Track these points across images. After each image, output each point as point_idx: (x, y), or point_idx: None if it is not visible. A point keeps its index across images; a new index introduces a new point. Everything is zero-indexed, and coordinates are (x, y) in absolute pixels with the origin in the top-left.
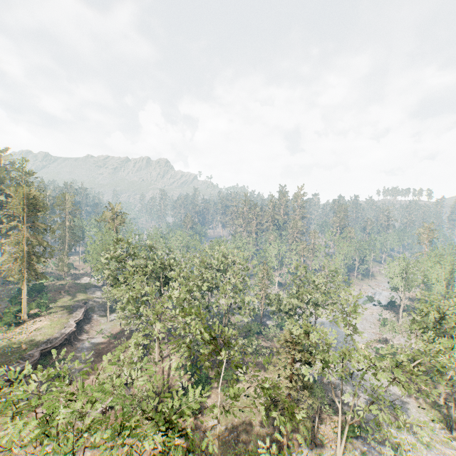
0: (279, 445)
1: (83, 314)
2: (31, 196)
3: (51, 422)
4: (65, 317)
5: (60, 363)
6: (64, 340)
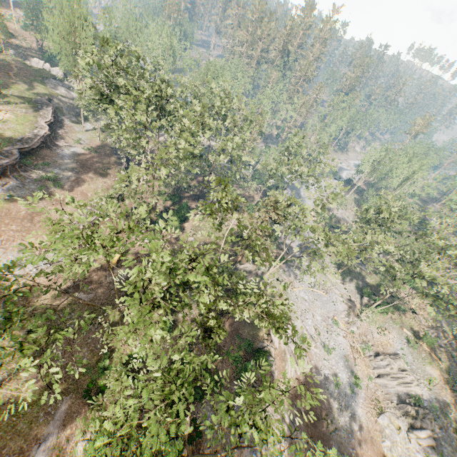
0: (234, 259)
1: (52, 115)
2: None
3: (107, 250)
4: (32, 114)
5: (44, 166)
6: (41, 142)
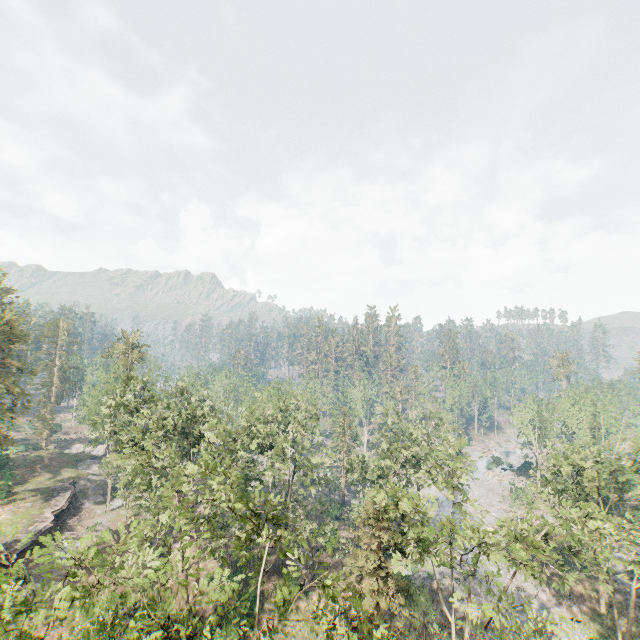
0: None
1: (67, 501)
2: (5, 320)
3: None
4: (39, 506)
5: None
6: (32, 543)
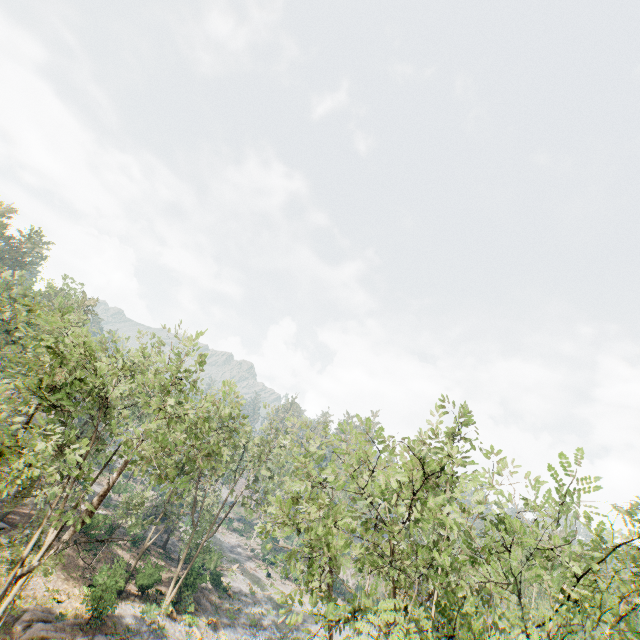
0: None
1: None
2: None
3: None
4: None
5: None
6: None
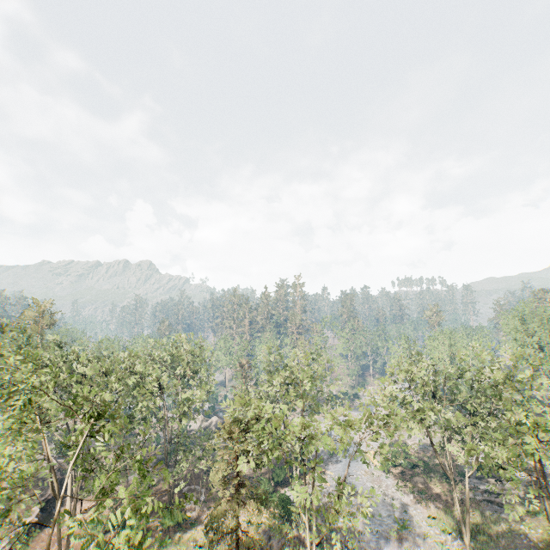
0: None
1: None
2: None
3: None
4: None
5: None
6: None
